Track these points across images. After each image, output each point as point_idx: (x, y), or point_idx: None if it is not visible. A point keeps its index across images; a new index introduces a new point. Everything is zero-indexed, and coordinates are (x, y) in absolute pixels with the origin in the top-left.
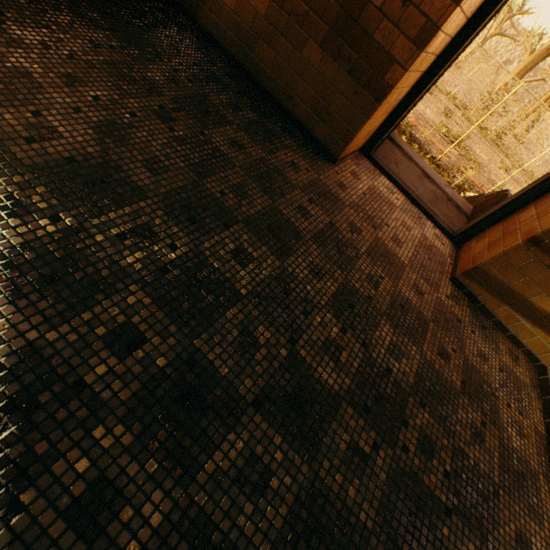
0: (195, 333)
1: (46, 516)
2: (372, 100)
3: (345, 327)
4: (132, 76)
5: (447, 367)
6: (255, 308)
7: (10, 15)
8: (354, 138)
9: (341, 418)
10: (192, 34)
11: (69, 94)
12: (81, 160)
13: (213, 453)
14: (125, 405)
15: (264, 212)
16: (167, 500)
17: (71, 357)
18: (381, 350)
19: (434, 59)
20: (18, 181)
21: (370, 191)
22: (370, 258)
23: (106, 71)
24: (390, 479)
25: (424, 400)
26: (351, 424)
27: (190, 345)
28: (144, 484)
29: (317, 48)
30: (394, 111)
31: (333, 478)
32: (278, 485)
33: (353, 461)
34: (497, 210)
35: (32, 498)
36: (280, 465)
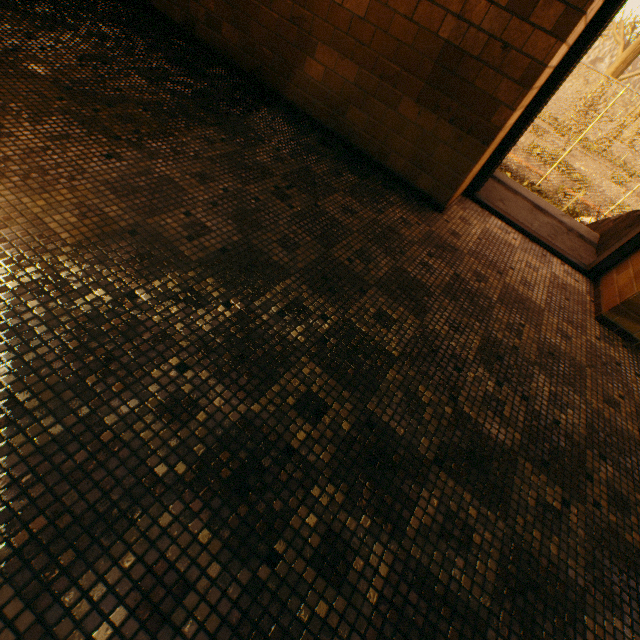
0: (365, 397)
1: (298, 564)
2: (479, 144)
3: (499, 381)
4: (245, 163)
5: (618, 415)
6: (409, 368)
7: (144, 131)
8: (462, 184)
9: (521, 473)
10: (280, 111)
11: (204, 191)
12: (230, 249)
13: (413, 509)
14: (328, 466)
15: (390, 273)
16: (387, 552)
17: (275, 426)
18: (542, 401)
19: (536, 91)
20: (192, 276)
21: (484, 235)
22: (504, 306)
23: (224, 164)
24: (589, 536)
25: (603, 452)
26: (533, 479)
27: (364, 408)
28: (364, 537)
29: (413, 104)
30: (496, 148)
31: (530, 534)
32: (480, 541)
33: (546, 518)
34: (636, 235)
35: (283, 548)
36: (476, 521)
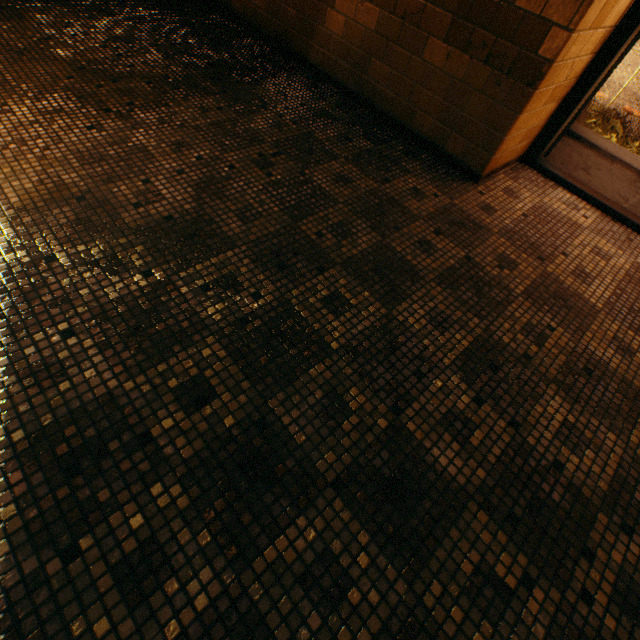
0: (270, 392)
1: (98, 567)
2: (523, 87)
3: (480, 397)
4: (236, 130)
5: None
6: (348, 365)
7: (138, 103)
8: (502, 144)
9: (467, 525)
10: (303, 76)
11: (175, 159)
12: (177, 217)
13: (276, 537)
14: (185, 464)
15: (370, 251)
16: (215, 582)
17: (143, 408)
18: (544, 433)
19: (629, 4)
20: (123, 243)
21: (536, 210)
22: (531, 301)
23: (211, 132)
24: (553, 639)
25: (632, 522)
26: (484, 537)
27: (263, 404)
28: (194, 556)
29: (440, 44)
30: (568, 95)
31: (447, 611)
32: (359, 601)
33: (484, 595)
34: None
35: (89, 544)
36: (364, 573)
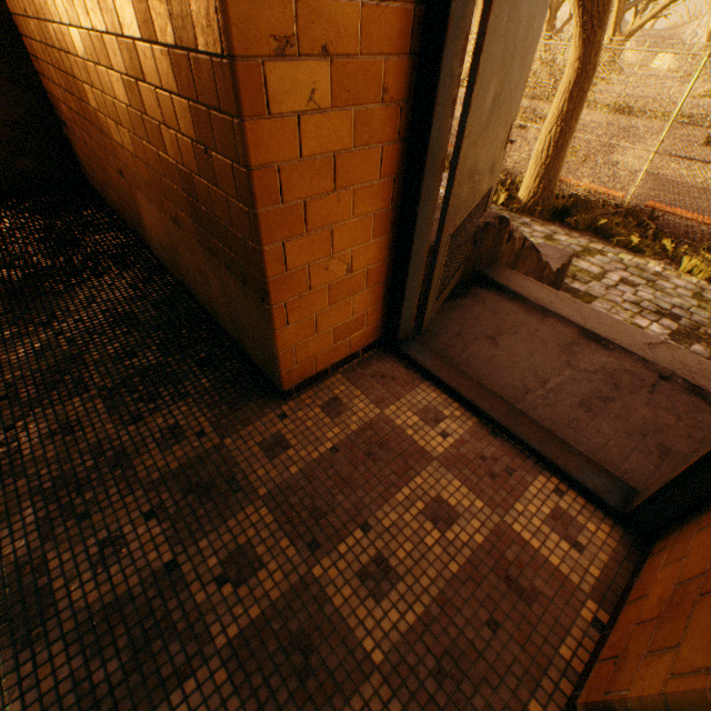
0: None
1: None
2: (260, 301)
3: None
4: None
5: None
6: None
7: None
8: (280, 359)
9: None
10: (142, 268)
11: None
12: None
13: None
14: None
15: None
16: None
17: None
18: None
19: (394, 182)
20: None
21: (363, 434)
22: (238, 663)
23: None
24: None
25: None
26: None
27: None
28: None
29: (199, 247)
30: (393, 275)
31: None
32: None
33: None
34: (705, 459)
35: None
36: None
